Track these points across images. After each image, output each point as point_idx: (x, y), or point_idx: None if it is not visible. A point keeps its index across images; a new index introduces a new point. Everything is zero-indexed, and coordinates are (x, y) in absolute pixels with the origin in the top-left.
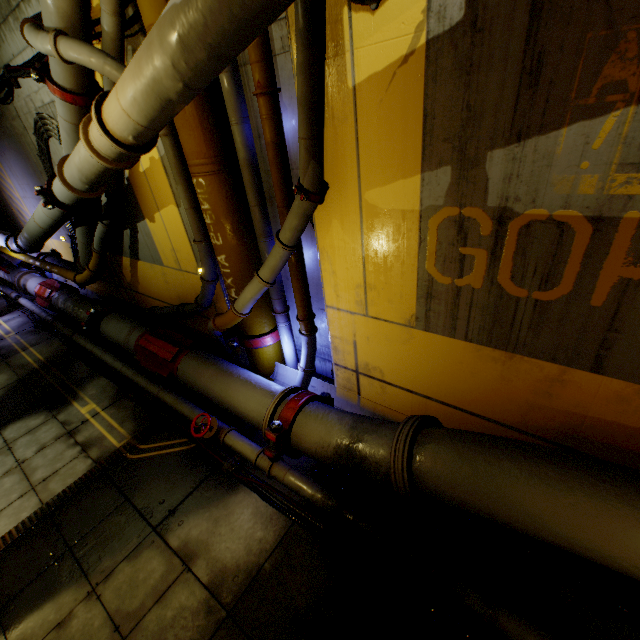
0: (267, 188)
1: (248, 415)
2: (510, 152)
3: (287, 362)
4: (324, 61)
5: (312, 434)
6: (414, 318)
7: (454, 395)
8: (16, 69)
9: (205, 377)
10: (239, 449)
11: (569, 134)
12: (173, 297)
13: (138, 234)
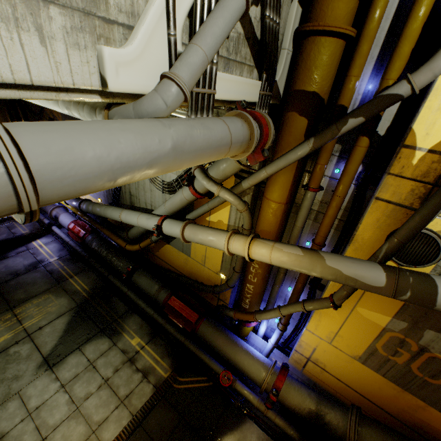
0: None
1: (249, 374)
2: (437, 334)
3: (259, 334)
4: None
5: (293, 399)
6: (358, 356)
7: (364, 391)
8: None
9: (219, 341)
10: (245, 394)
11: None
12: (185, 271)
13: None
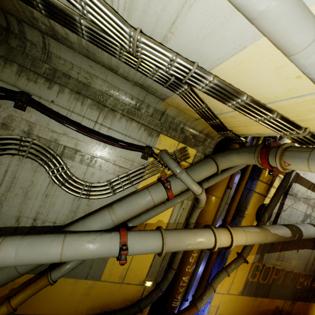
0: None
1: None
2: (267, 254)
3: None
4: None
5: None
6: (240, 291)
7: None
8: (49, 110)
9: None
10: None
11: (273, 253)
12: (82, 307)
13: None
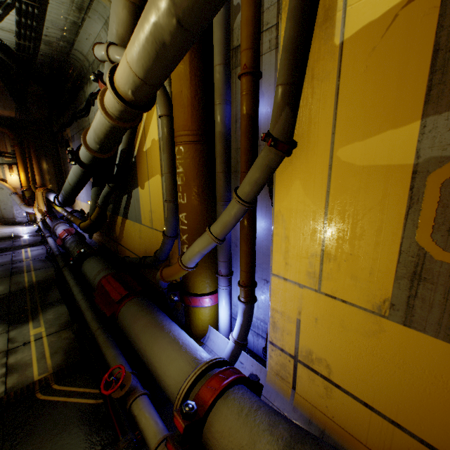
0: (234, 163)
1: (165, 380)
2: None
3: (220, 328)
4: (316, 9)
5: (231, 436)
6: (387, 304)
7: (447, 436)
8: (95, 94)
9: (139, 325)
10: (142, 424)
11: None
12: (142, 250)
13: (131, 198)
